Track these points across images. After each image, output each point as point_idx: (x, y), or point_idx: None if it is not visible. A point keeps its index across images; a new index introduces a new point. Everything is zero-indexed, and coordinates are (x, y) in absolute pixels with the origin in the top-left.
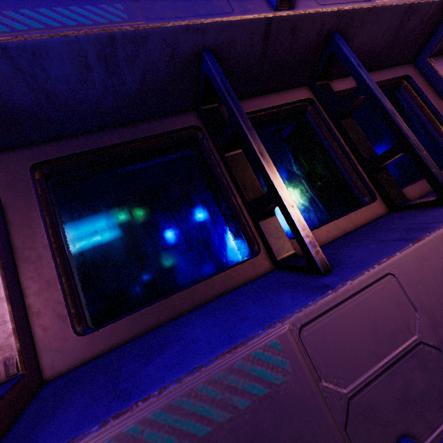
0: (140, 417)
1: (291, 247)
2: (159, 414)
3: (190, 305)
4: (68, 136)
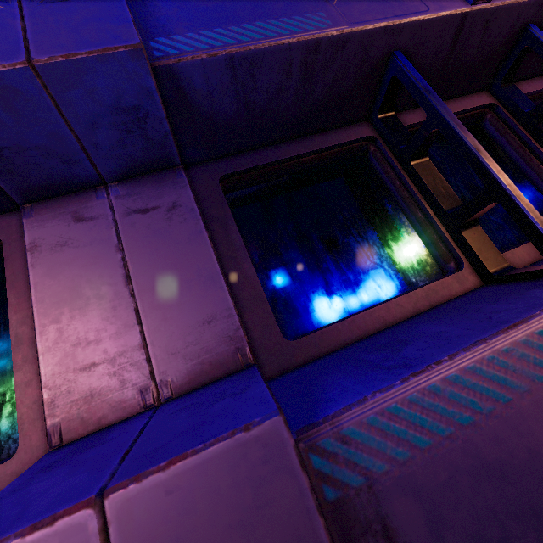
0: (438, 377)
1: (503, 259)
2: (456, 377)
3: (395, 318)
4: (249, 150)
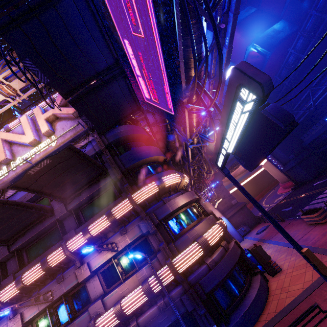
0: None
1: None
2: None
3: None
4: (38, 317)
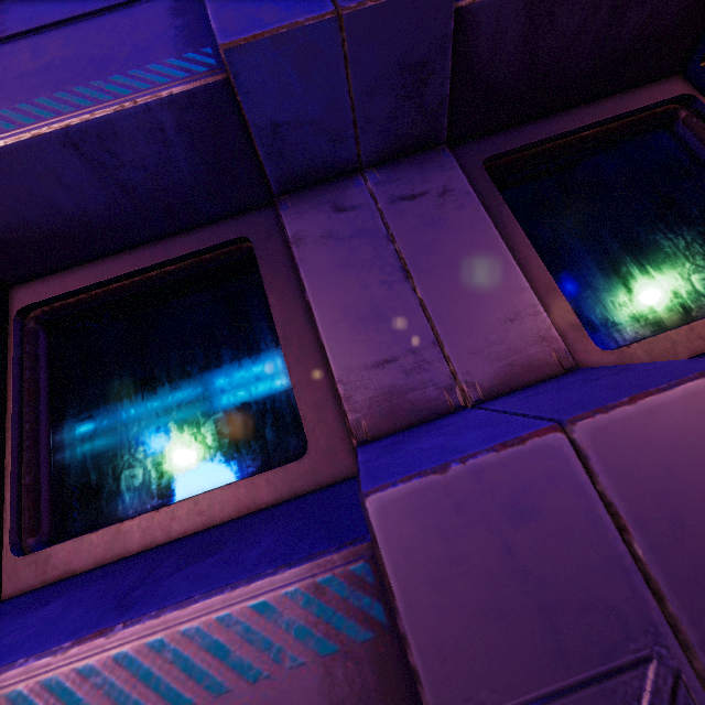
0: None
1: None
2: None
3: None
4: (516, 125)
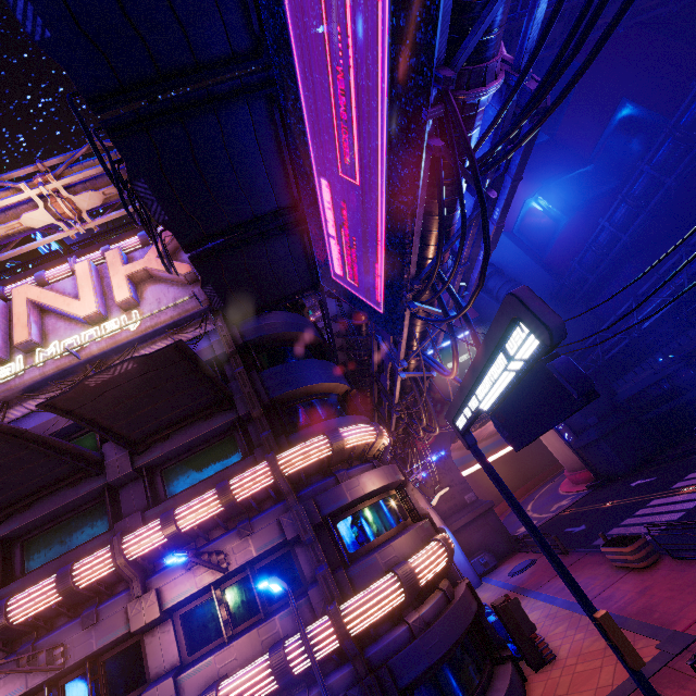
0: None
1: None
2: None
3: None
4: None
